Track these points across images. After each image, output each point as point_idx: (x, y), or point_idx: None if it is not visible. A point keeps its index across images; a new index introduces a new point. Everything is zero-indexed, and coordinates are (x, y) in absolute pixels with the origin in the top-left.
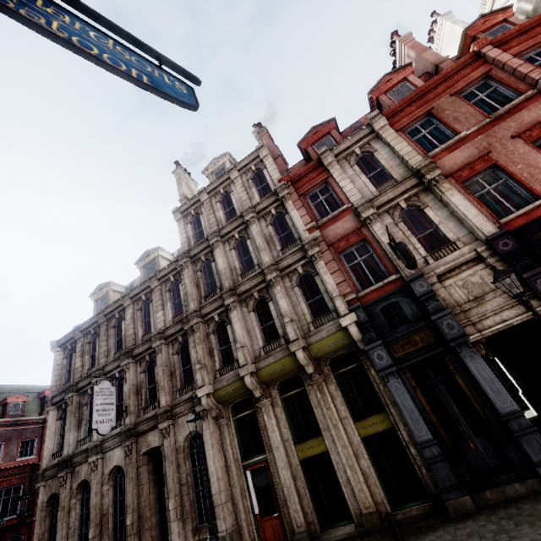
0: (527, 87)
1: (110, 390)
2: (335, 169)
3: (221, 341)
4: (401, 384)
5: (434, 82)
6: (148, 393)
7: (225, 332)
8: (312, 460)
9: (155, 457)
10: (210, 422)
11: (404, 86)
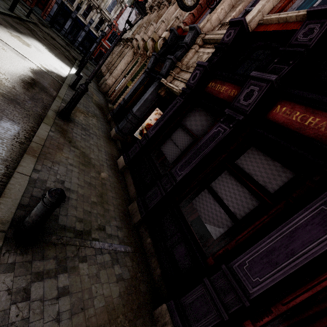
0: None
1: (133, 16)
2: None
3: None
4: (142, 78)
5: None
6: None
7: None
8: None
9: None
10: (131, 52)
11: None
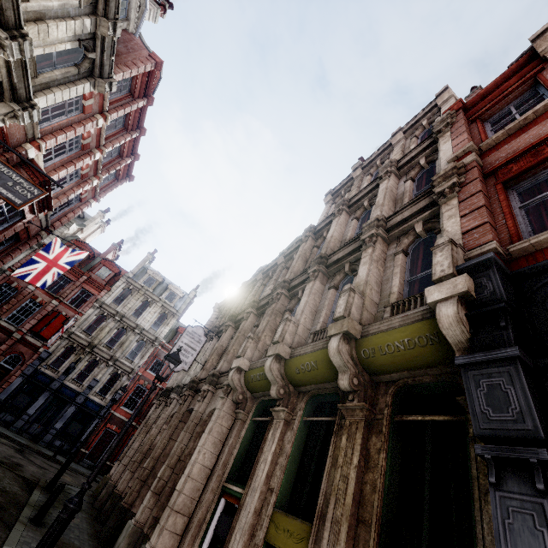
0: None
1: (200, 338)
2: None
3: None
4: None
5: None
6: None
7: None
8: None
9: None
10: (227, 403)
11: None
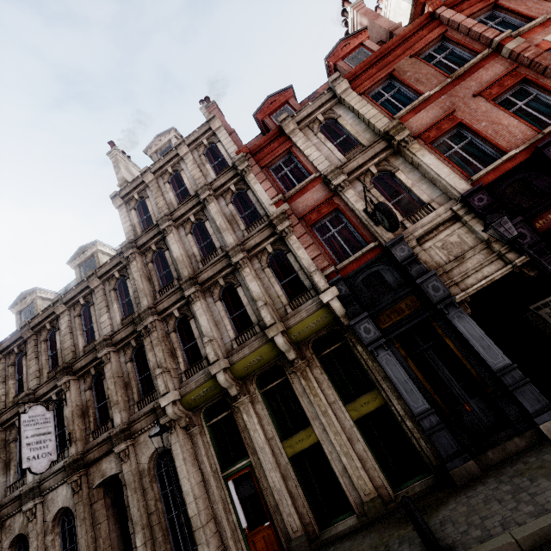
0: (482, 47)
1: (45, 417)
2: (298, 137)
3: (185, 340)
4: (391, 355)
5: (392, 44)
6: (97, 413)
7: (188, 330)
8: (302, 455)
9: (113, 488)
10: (180, 433)
11: (361, 53)
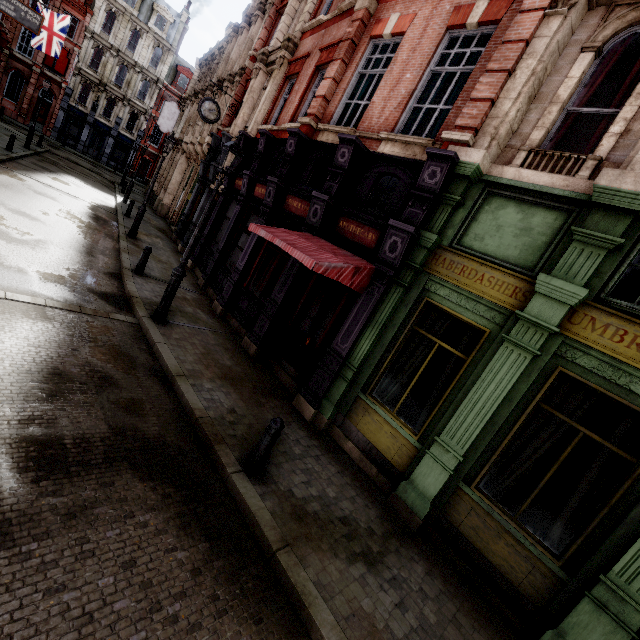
0: None
1: (175, 111)
2: None
3: None
4: (197, 187)
5: None
6: None
7: None
8: None
9: None
10: (183, 158)
11: None
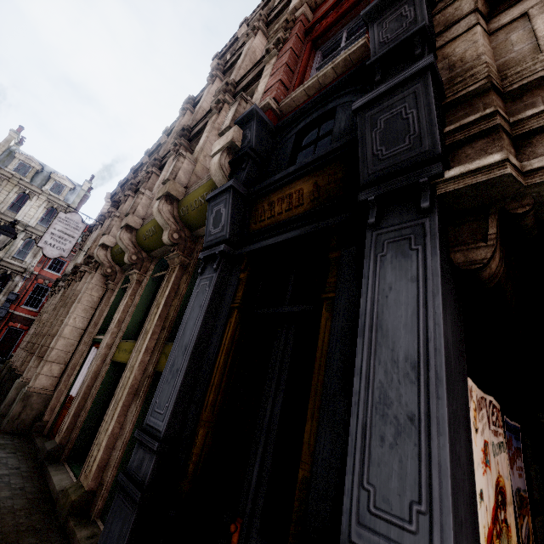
0: None
1: (77, 225)
2: None
3: None
4: (210, 285)
5: None
6: None
7: None
8: None
9: None
10: (95, 277)
11: None
